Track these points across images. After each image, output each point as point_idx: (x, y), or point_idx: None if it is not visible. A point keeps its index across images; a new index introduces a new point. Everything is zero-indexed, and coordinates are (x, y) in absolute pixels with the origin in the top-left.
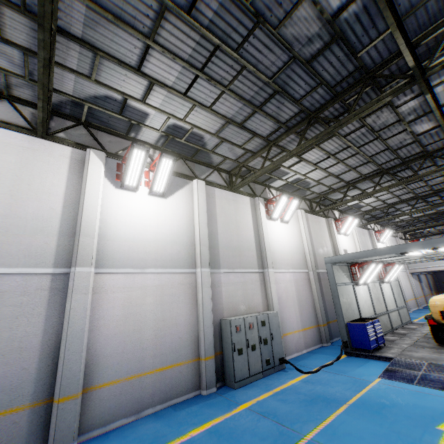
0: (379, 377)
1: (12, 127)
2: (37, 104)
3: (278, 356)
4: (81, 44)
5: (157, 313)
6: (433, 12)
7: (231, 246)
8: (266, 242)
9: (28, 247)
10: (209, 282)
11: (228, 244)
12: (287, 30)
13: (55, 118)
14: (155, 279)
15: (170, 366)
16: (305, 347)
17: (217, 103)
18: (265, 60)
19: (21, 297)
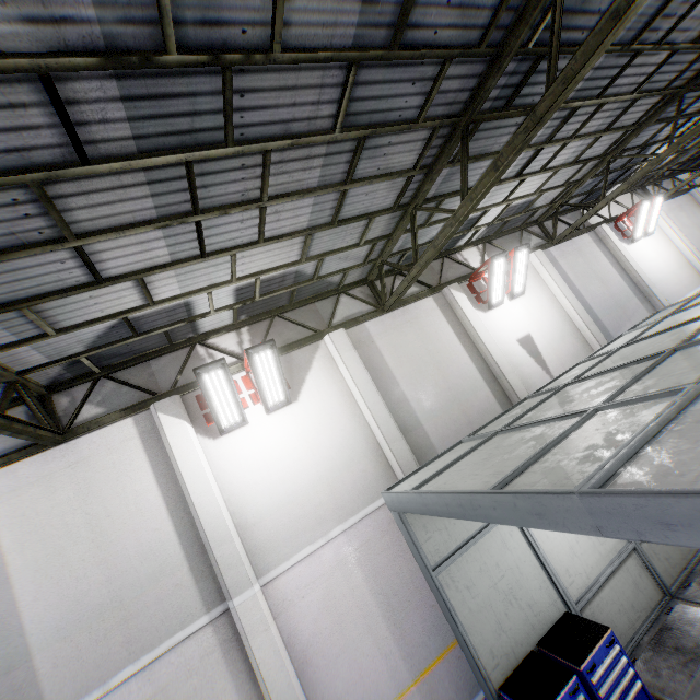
0: None
1: None
2: None
3: None
4: None
5: None
6: None
7: (83, 616)
8: (208, 523)
9: None
10: None
11: (70, 616)
12: None
13: None
14: None
15: None
16: None
17: None
18: None
19: None
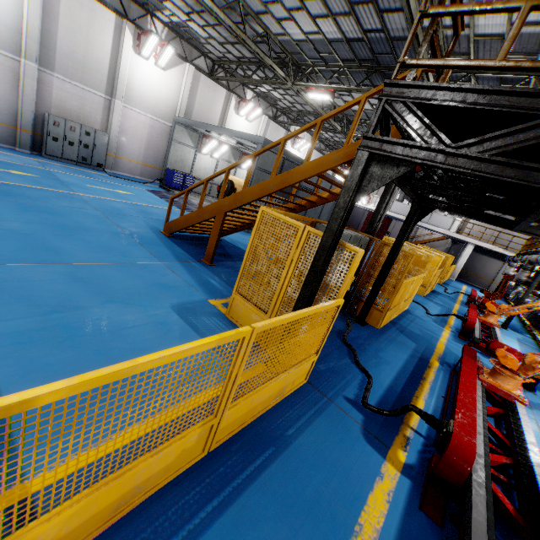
0: (145, 189)
1: None
2: None
3: (97, 162)
4: None
5: None
6: None
7: (73, 58)
8: (121, 74)
9: None
10: (35, 76)
11: (70, 54)
12: None
13: None
14: None
15: None
16: (140, 176)
17: None
18: None
19: None
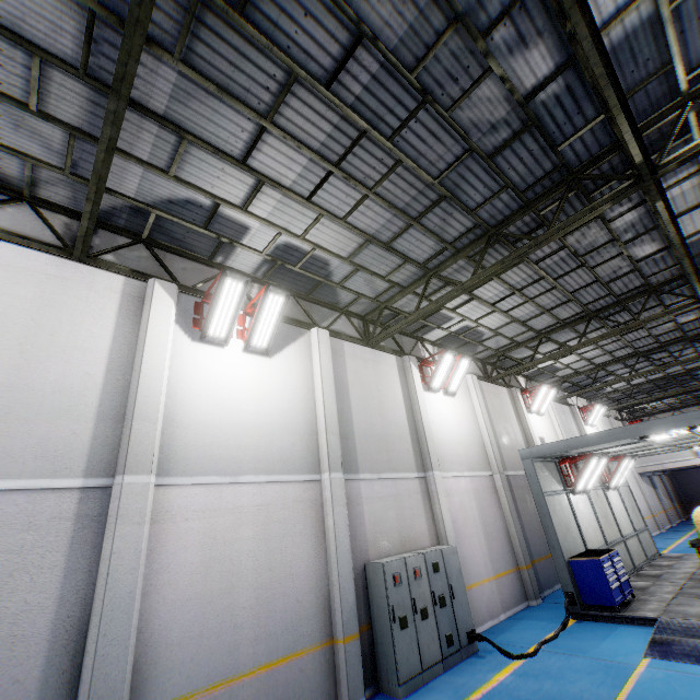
0: (644, 656)
1: (32, 244)
2: (74, 211)
3: (465, 629)
4: (162, 124)
5: (259, 557)
6: (657, 95)
7: (373, 435)
8: (425, 427)
9: (43, 441)
10: (344, 496)
11: (369, 431)
12: (463, 113)
13: (100, 233)
14: (255, 493)
15: (283, 659)
16: (503, 610)
17: (355, 212)
18: (429, 152)
19: (23, 534)
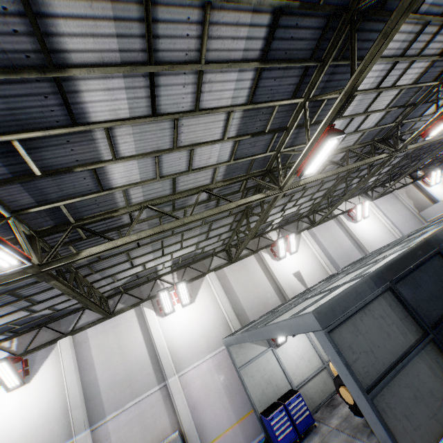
0: None
1: None
2: None
3: None
4: None
5: None
6: None
7: (117, 382)
8: (160, 350)
9: None
10: None
11: (113, 381)
12: None
13: None
14: None
15: None
16: (247, 442)
17: None
18: None
19: None
